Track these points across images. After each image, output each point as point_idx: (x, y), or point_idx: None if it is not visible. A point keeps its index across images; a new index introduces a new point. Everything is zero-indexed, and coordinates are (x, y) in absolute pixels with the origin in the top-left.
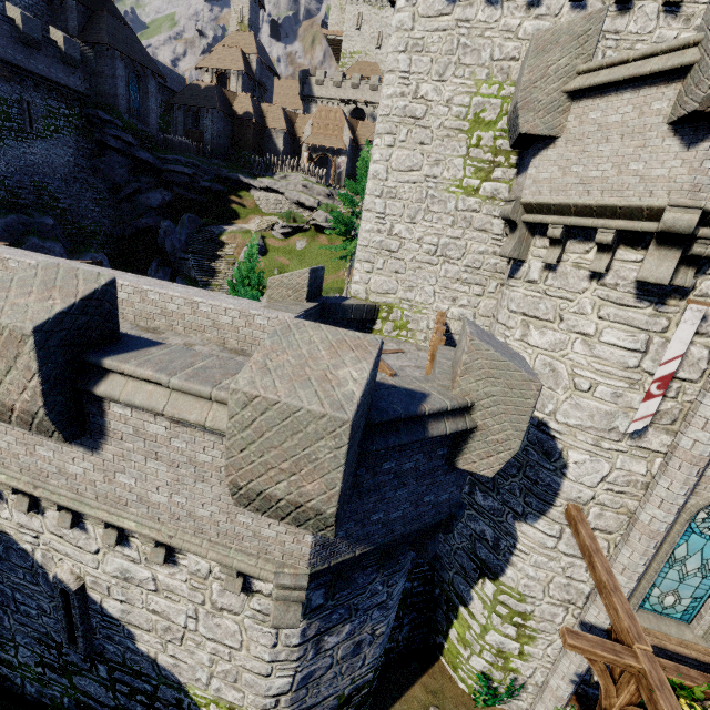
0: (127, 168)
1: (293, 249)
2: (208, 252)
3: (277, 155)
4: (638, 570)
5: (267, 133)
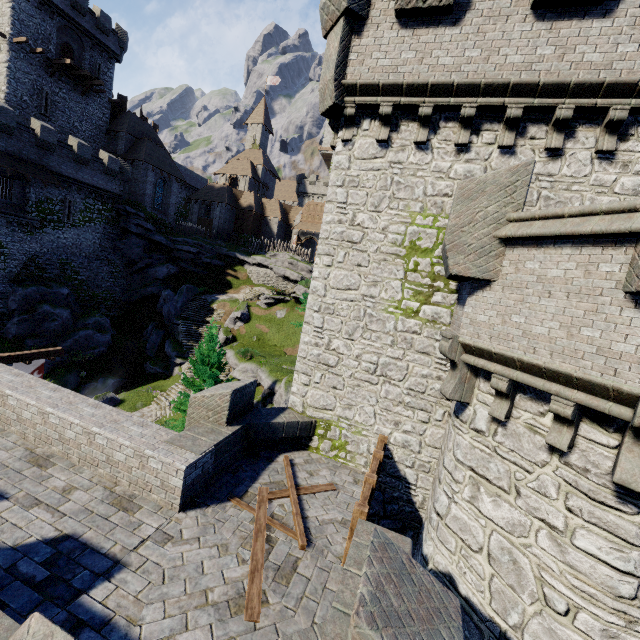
0: (143, 247)
1: (273, 317)
2: (198, 318)
3: (272, 237)
4: None
5: (265, 220)
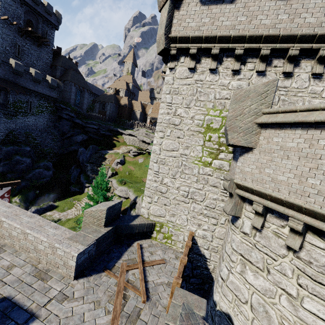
0: (69, 126)
1: (137, 162)
2: (98, 162)
3: (137, 120)
4: None
5: (133, 112)
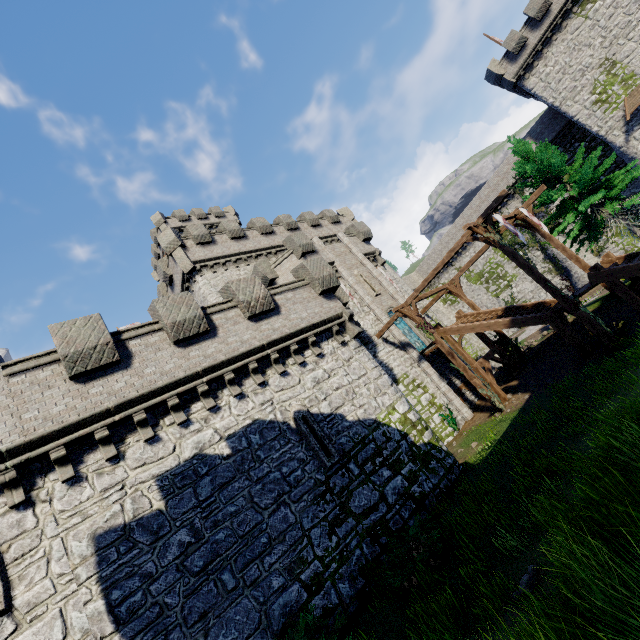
0: None
1: None
2: None
3: None
4: (400, 333)
5: None
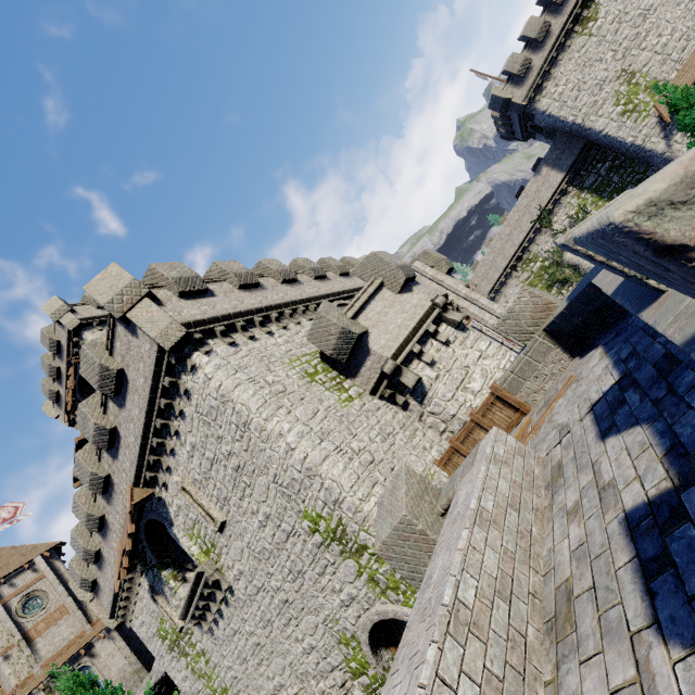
0: None
1: None
2: None
3: None
4: None
5: None
